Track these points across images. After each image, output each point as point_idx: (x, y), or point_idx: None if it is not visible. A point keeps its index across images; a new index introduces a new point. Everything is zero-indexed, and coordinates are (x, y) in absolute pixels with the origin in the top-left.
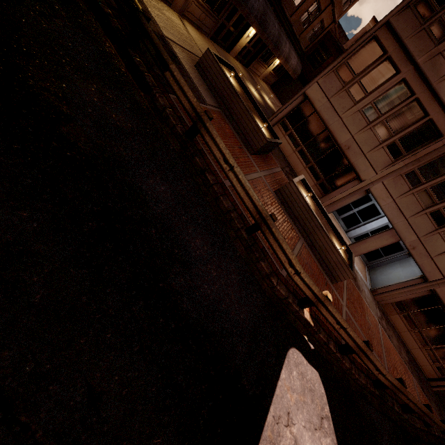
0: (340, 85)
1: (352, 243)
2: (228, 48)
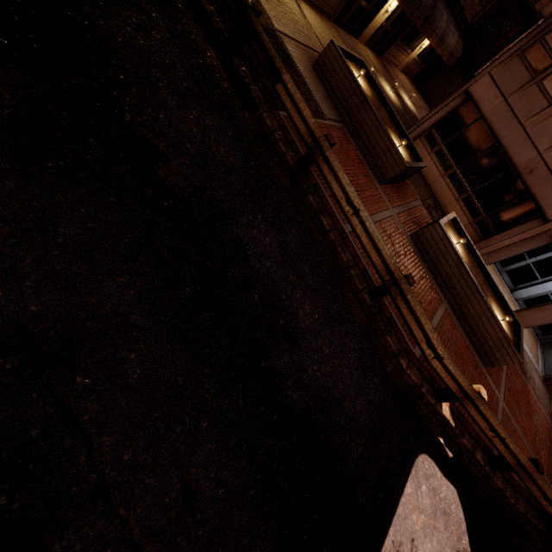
0: (527, 76)
1: (519, 306)
2: (356, 31)
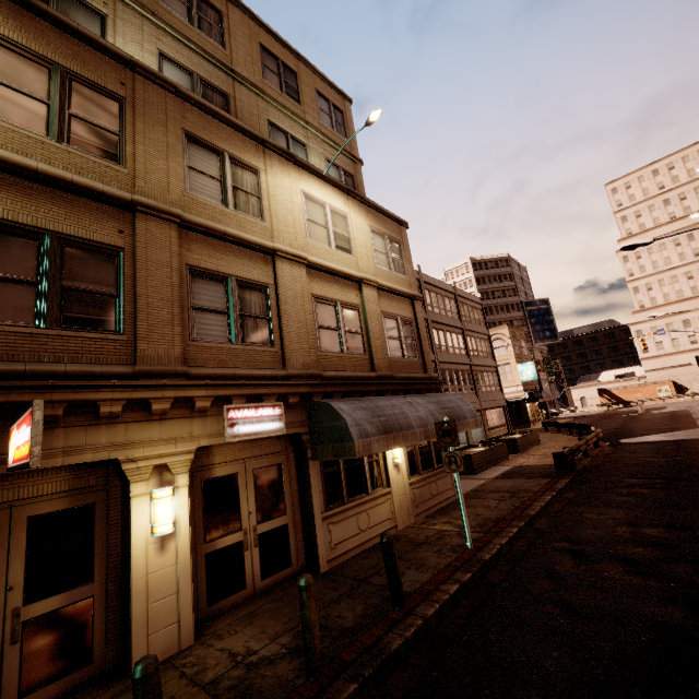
0: None
1: None
2: None
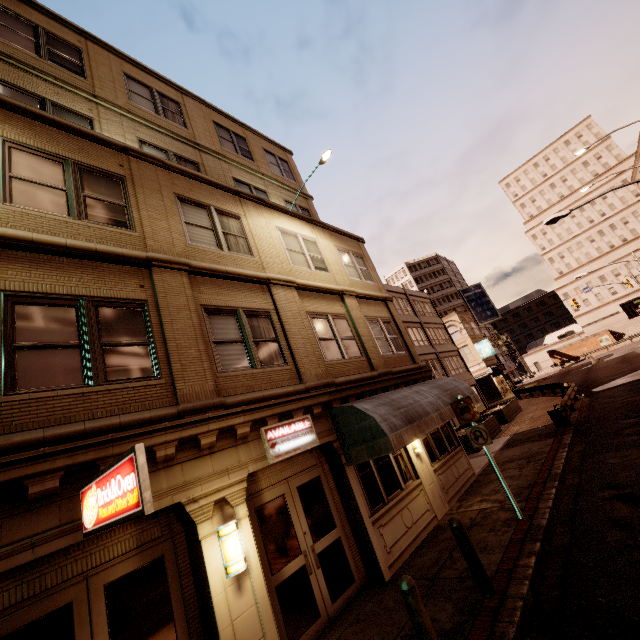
0: None
1: None
2: None
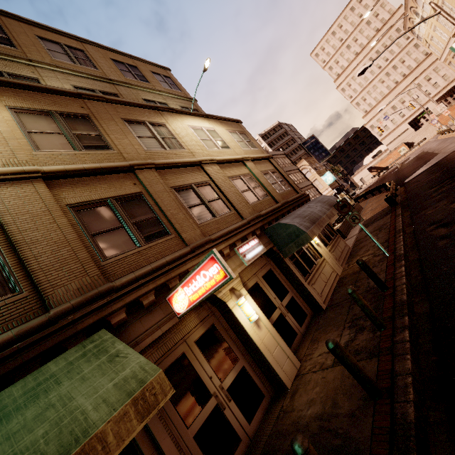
0: None
1: None
2: None
